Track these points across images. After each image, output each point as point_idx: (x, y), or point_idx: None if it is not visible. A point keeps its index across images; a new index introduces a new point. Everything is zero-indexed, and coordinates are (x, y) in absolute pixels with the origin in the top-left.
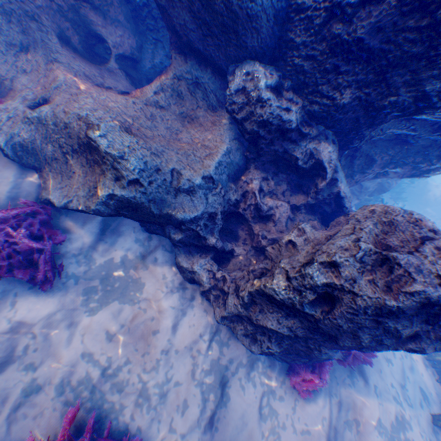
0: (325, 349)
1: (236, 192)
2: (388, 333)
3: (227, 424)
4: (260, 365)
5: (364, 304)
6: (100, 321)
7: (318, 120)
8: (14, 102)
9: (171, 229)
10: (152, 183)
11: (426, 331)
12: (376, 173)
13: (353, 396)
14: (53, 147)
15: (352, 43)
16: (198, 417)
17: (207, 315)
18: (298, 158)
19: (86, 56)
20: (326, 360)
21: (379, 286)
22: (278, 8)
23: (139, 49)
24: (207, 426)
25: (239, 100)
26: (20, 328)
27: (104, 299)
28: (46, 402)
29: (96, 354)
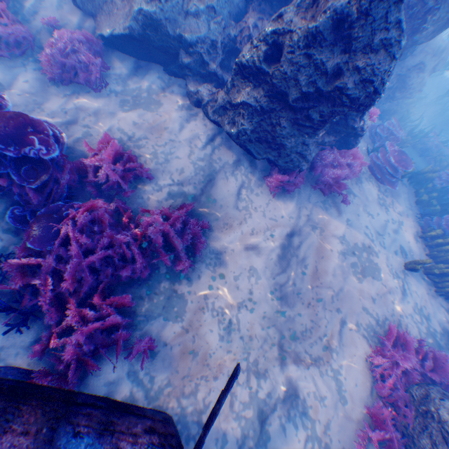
0: (283, 121)
1: (234, 29)
2: (317, 71)
3: (210, 192)
4: (243, 170)
5: (297, 39)
6: (130, 117)
7: None
8: None
9: (182, 54)
10: (167, 1)
11: (346, 64)
12: None
13: (323, 215)
14: None
15: None
16: (190, 180)
17: (205, 128)
18: None
19: None
20: (297, 170)
21: (307, 21)
22: None
23: None
24: (196, 187)
25: None
26: (81, 110)
27: (133, 107)
28: (95, 141)
29: (126, 130)
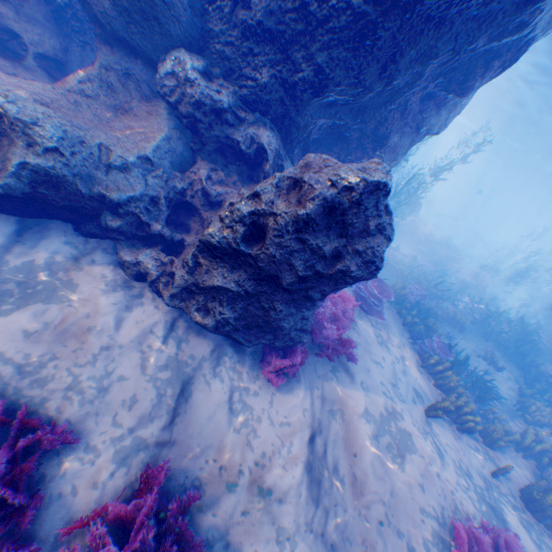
0: (278, 303)
1: (182, 180)
2: (315, 255)
3: (188, 418)
4: (228, 361)
5: (285, 223)
6: (15, 322)
7: (251, 105)
8: None
9: (107, 215)
10: (75, 154)
11: (345, 247)
12: None
13: (338, 389)
14: None
15: (255, 26)
16: (150, 411)
17: (160, 311)
18: (237, 140)
19: None
20: (299, 344)
21: (293, 204)
22: (192, 0)
23: (65, 52)
24: (163, 420)
25: (170, 83)
26: None
27: (22, 301)
28: None
29: (8, 353)
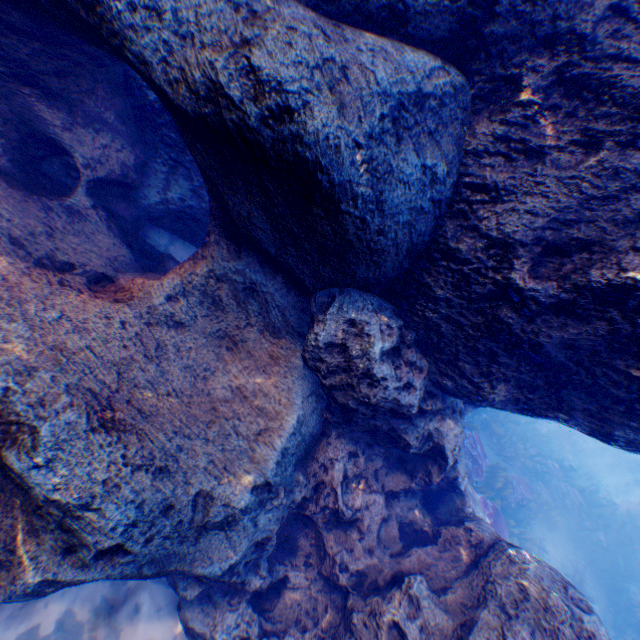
0: None
1: (305, 484)
2: None
3: None
4: None
5: None
6: None
7: (447, 393)
8: None
9: (180, 580)
10: (152, 539)
11: None
12: None
13: None
14: None
15: (527, 341)
16: None
17: None
18: (410, 445)
19: (20, 177)
20: None
21: None
22: (418, 242)
23: (142, 169)
24: None
25: (332, 358)
26: None
27: None
28: None
29: None
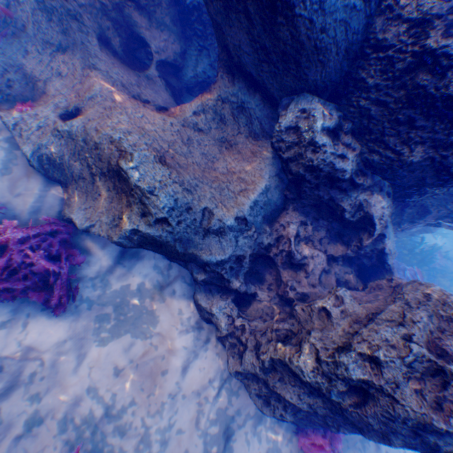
0: (345, 430)
1: (269, 234)
2: (425, 445)
3: None
4: (268, 419)
5: (405, 415)
6: (109, 353)
7: (376, 171)
8: (45, 109)
9: (194, 267)
10: (181, 223)
11: None
12: (426, 222)
13: None
14: (81, 164)
15: (439, 98)
16: None
17: (220, 359)
18: (344, 210)
19: (125, 60)
20: None
21: (427, 400)
22: (352, 41)
23: (183, 55)
24: None
25: (289, 138)
26: (29, 352)
27: (116, 329)
28: (47, 438)
29: (101, 390)
